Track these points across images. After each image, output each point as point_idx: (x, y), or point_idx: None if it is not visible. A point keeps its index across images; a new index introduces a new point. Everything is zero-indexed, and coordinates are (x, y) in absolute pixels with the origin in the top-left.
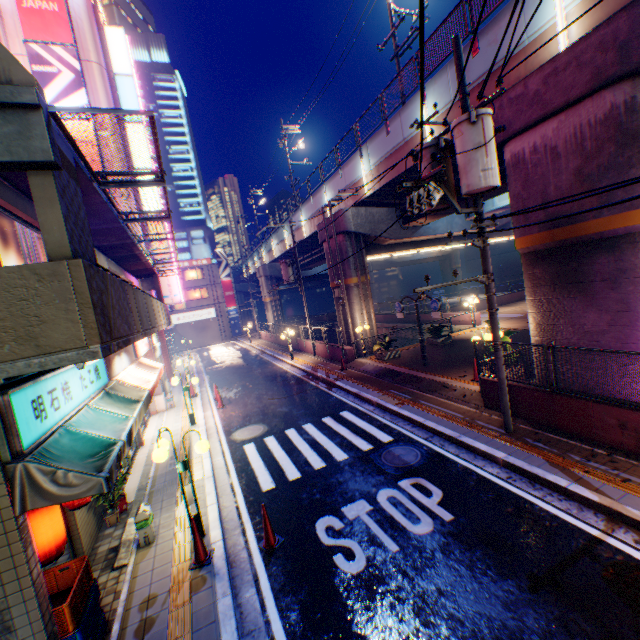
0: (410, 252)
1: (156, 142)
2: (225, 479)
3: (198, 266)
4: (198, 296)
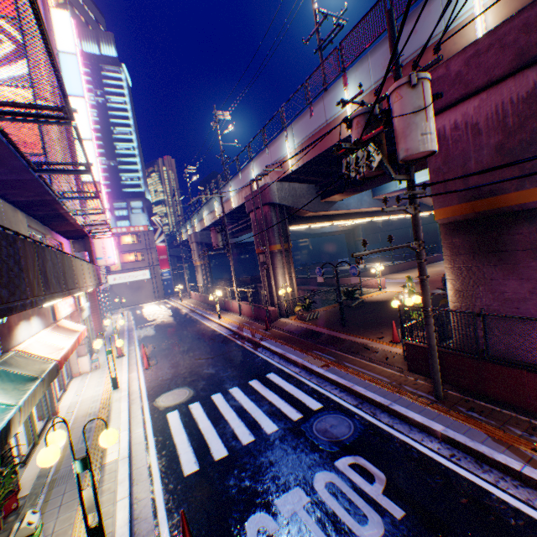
0: (326, 224)
1: (50, 51)
2: (143, 459)
3: (135, 232)
4: (134, 259)
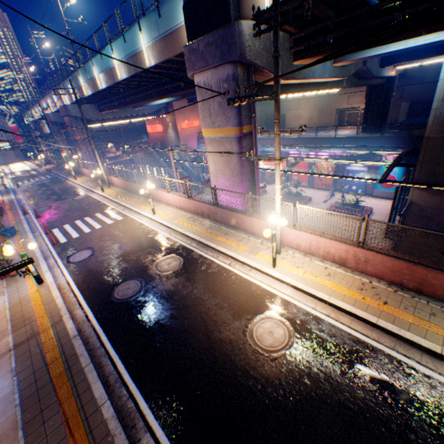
0: None
1: None
2: (13, 185)
3: None
4: None
